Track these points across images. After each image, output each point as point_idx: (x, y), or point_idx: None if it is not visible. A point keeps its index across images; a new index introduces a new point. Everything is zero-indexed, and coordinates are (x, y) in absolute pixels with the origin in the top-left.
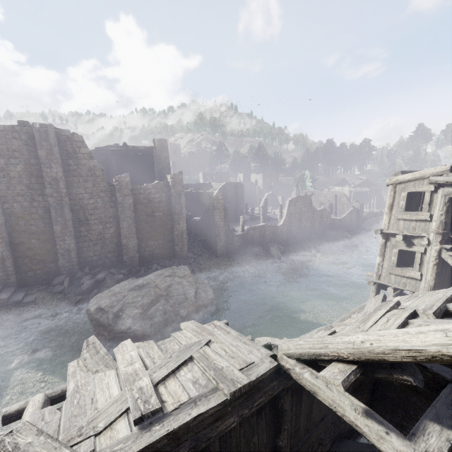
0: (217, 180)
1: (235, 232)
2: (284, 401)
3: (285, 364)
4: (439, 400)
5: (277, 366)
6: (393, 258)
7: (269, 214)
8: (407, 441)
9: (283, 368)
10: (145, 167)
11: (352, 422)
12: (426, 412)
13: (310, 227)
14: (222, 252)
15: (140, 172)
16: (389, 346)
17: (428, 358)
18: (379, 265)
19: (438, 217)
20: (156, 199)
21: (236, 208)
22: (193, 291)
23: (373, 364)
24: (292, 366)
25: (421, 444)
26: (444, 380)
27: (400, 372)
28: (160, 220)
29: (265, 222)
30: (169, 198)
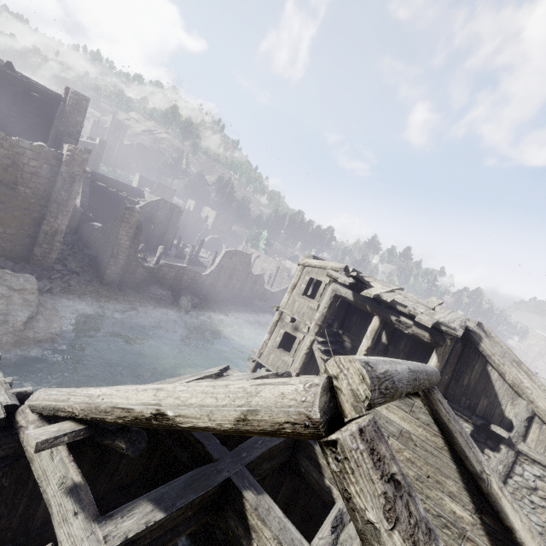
0: (156, 193)
1: (146, 262)
2: (5, 474)
3: (21, 420)
4: (182, 479)
5: (3, 420)
6: (278, 339)
7: (204, 259)
8: (94, 523)
9: (16, 425)
10: (41, 118)
11: (48, 501)
12: (152, 491)
13: (239, 289)
14: (113, 280)
15: (28, 122)
16: (113, 402)
17: (132, 419)
18: (265, 343)
19: (323, 309)
20: (29, 167)
21: (162, 235)
22: (25, 314)
23: (103, 426)
24: (27, 424)
25: (108, 527)
26: (211, 460)
27: (122, 438)
28: (24, 200)
29: (193, 265)
30: (54, 177)
